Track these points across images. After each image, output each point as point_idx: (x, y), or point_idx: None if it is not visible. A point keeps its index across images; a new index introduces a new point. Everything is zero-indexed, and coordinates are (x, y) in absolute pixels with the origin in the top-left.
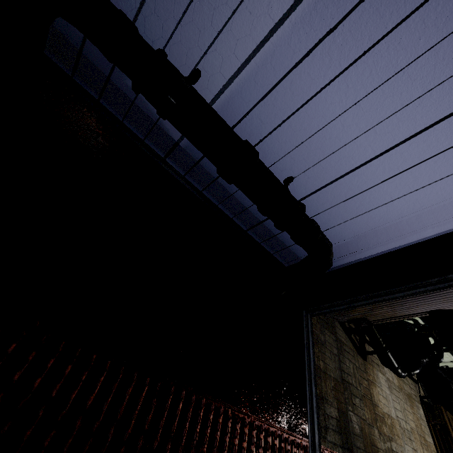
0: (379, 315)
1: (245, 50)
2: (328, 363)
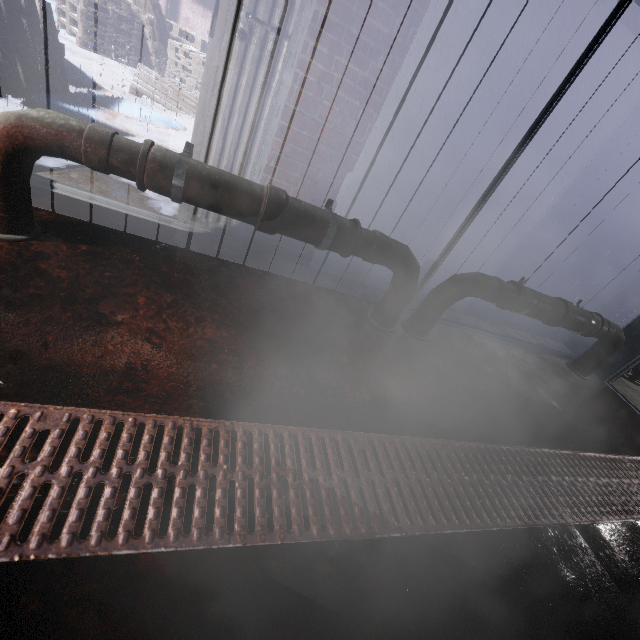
0: None
1: (512, 241)
2: None
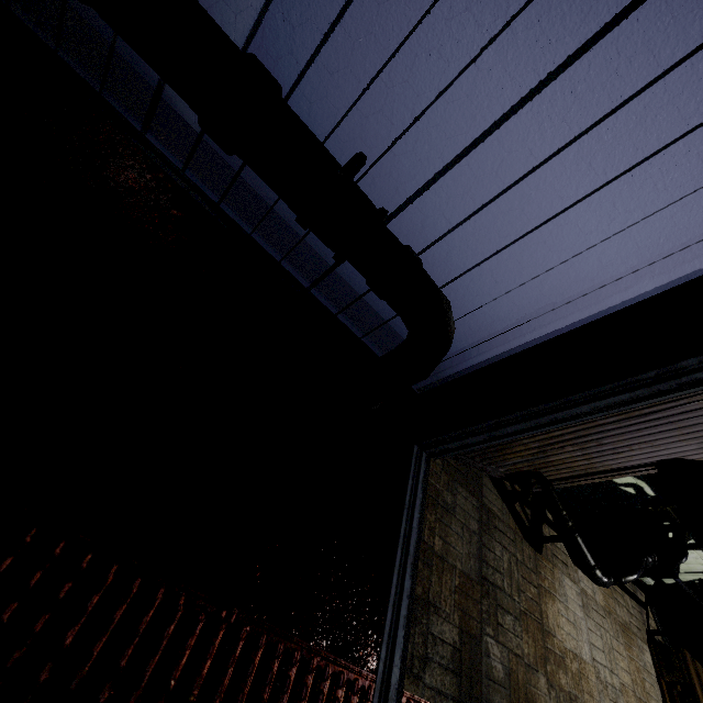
0: (563, 466)
1: None
2: (454, 544)
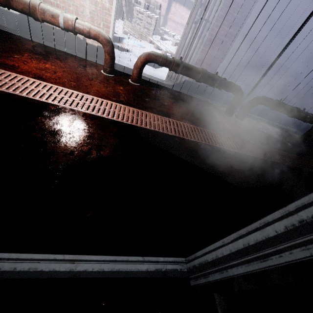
0: None
1: (279, 86)
2: None
